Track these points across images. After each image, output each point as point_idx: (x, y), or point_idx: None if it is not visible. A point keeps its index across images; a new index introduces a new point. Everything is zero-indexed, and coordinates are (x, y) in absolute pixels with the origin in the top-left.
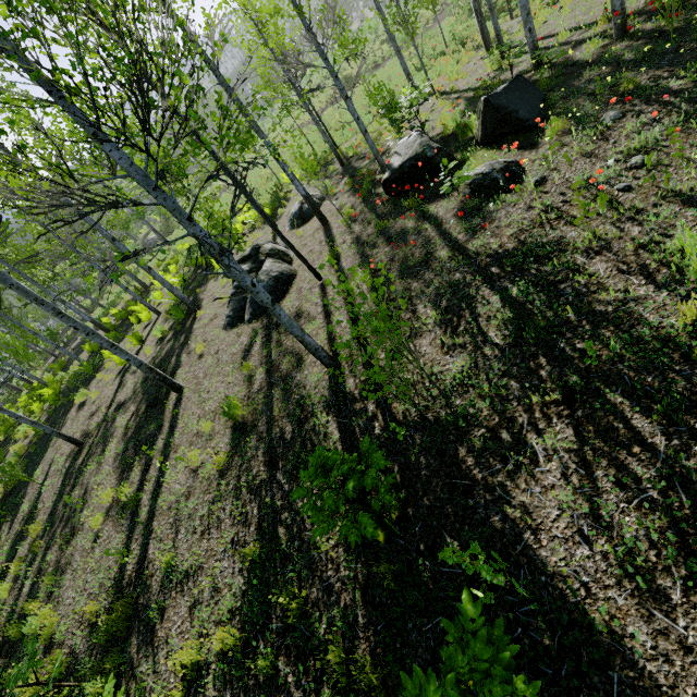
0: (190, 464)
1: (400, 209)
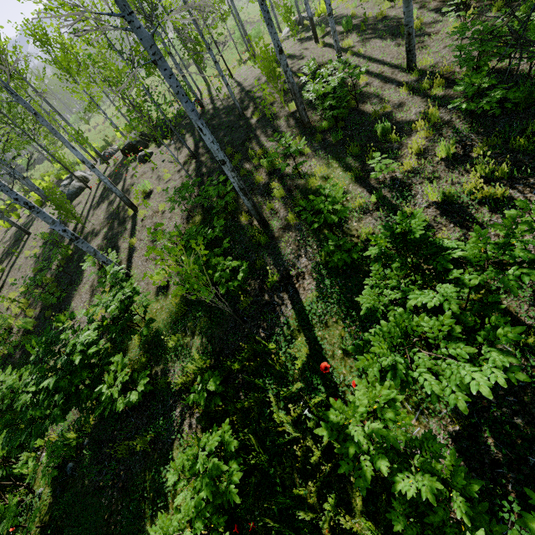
0: (26, 256)
1: (124, 164)
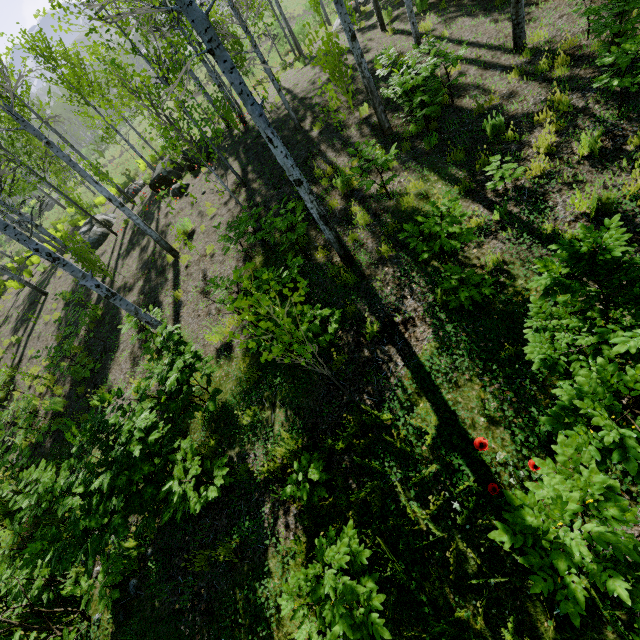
0: (45, 321)
1: (155, 201)
